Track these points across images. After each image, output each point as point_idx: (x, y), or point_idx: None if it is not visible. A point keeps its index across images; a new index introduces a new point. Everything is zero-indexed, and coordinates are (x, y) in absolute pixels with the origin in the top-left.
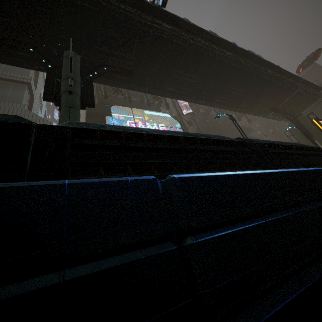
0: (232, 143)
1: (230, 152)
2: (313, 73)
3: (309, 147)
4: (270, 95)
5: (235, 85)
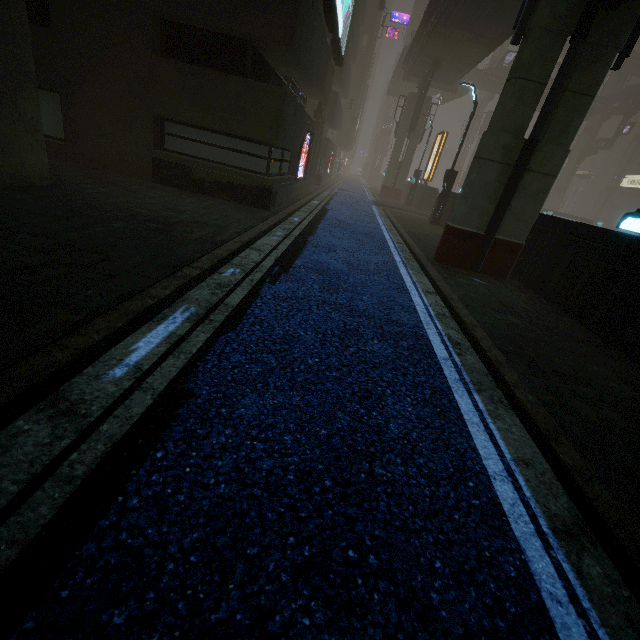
0: None
1: None
2: None
3: None
4: (461, 51)
5: (492, 16)
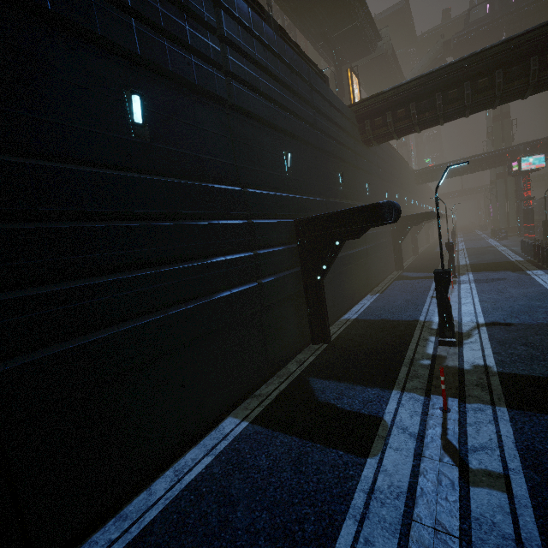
0: (254, 1)
1: (250, 6)
2: (399, 19)
3: (314, 64)
4: (327, 9)
5: None
